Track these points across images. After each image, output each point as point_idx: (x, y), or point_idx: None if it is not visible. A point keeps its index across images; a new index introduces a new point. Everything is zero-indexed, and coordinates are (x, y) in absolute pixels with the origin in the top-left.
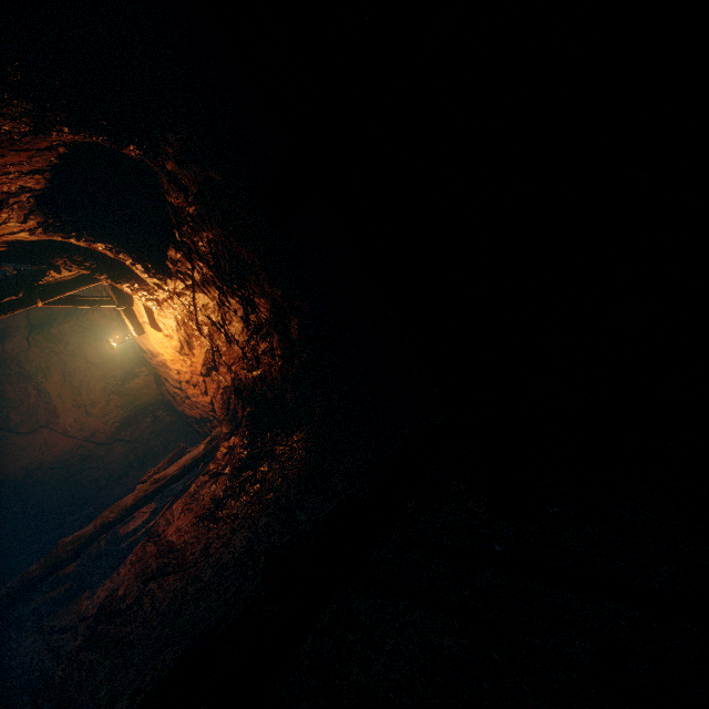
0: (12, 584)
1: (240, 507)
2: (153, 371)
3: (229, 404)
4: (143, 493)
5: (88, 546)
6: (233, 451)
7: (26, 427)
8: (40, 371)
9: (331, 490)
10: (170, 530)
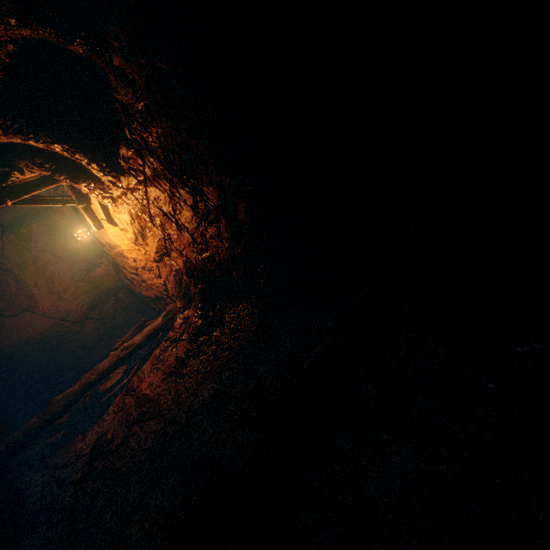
0: (18, 434)
1: (201, 365)
2: (112, 261)
3: (181, 284)
4: (116, 358)
5: (76, 401)
6: (187, 321)
7: (10, 311)
8: (16, 265)
9: (282, 346)
10: (143, 385)
